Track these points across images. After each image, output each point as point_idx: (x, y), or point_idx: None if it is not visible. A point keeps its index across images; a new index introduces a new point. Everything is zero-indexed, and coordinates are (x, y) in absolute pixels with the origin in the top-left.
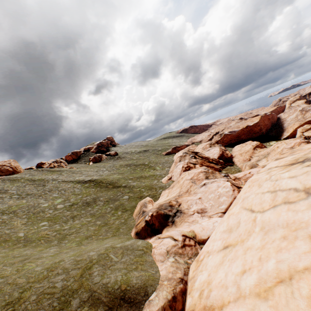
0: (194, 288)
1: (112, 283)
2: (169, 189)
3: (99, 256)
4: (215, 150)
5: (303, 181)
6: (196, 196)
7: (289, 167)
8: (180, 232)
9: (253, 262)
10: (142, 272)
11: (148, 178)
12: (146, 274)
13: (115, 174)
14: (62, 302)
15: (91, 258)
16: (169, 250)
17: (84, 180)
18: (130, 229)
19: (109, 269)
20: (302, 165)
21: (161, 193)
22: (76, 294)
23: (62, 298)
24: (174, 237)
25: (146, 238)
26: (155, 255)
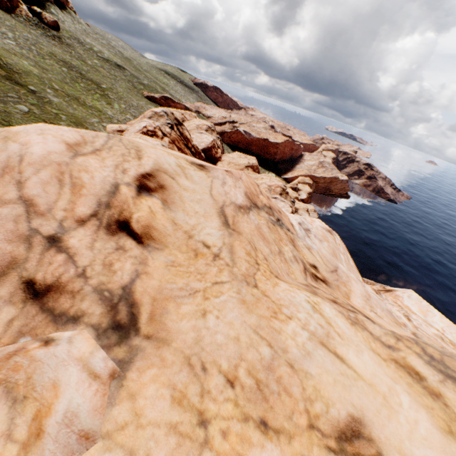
0: None
1: None
2: None
3: None
4: (208, 139)
5: None
6: None
7: None
8: None
9: None
10: None
11: (88, 109)
12: None
13: (27, 60)
14: None
15: None
16: None
17: None
18: None
19: None
20: None
21: None
22: None
23: None
24: None
25: None
26: None
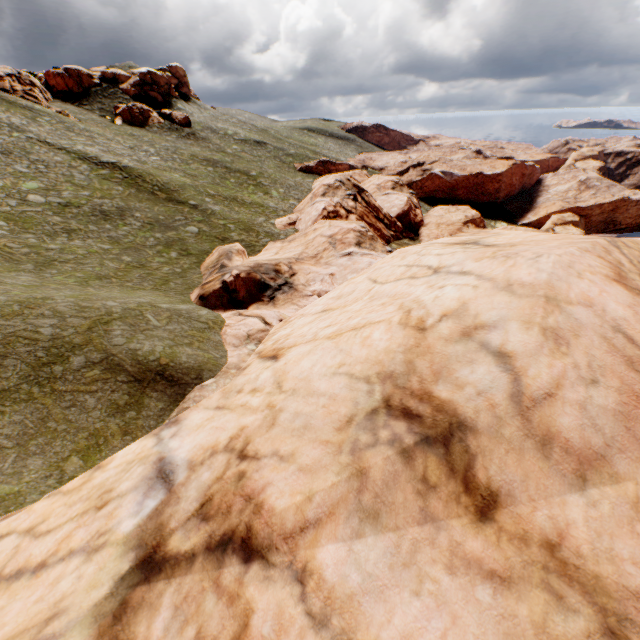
0: (271, 340)
1: (146, 351)
2: (284, 242)
3: (126, 311)
4: (400, 199)
5: (443, 261)
6: (326, 269)
7: (450, 246)
8: (279, 315)
9: (342, 320)
10: (199, 351)
11: (249, 208)
12: (205, 356)
13: (177, 173)
14: (54, 356)
15: (110, 309)
16: (253, 334)
17: (99, 159)
18: (191, 288)
19: (143, 333)
20: (461, 247)
21: (266, 246)
22: (79, 351)
23: (54, 350)
24: (266, 319)
25: (217, 310)
26: (226, 336)
